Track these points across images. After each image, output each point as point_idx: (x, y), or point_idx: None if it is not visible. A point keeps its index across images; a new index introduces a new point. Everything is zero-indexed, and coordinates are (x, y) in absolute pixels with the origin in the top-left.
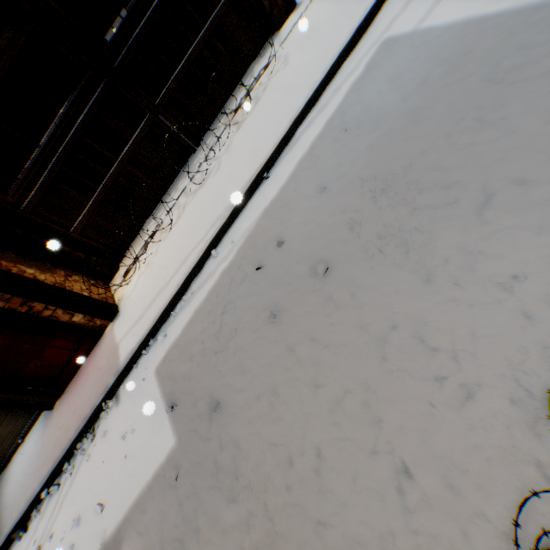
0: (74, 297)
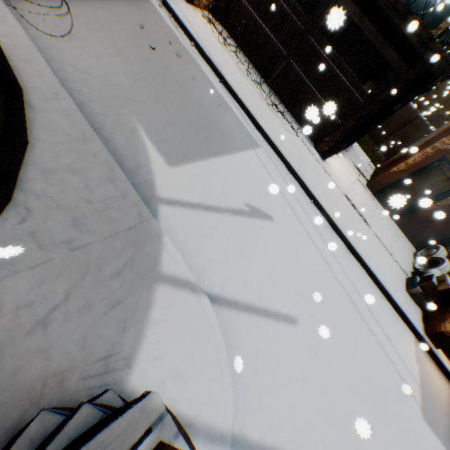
0: None
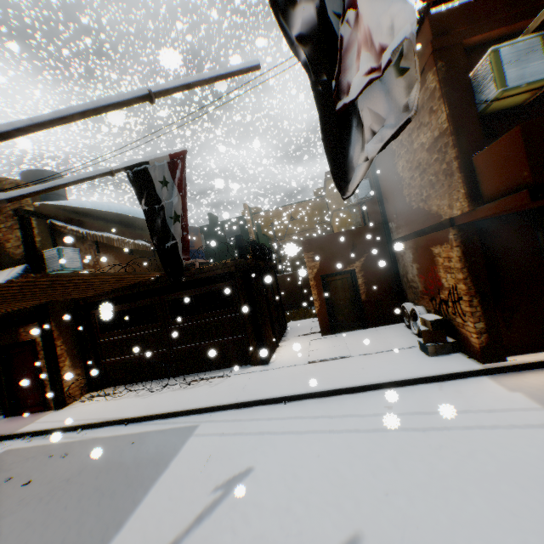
0: (58, 386)
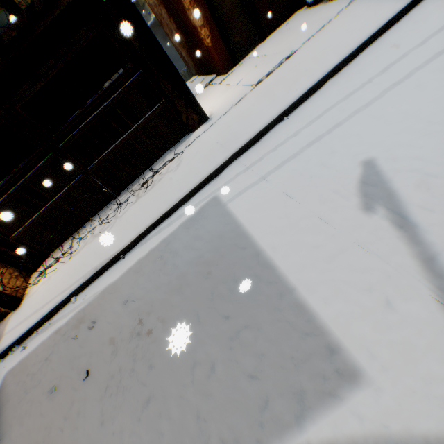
0: None
